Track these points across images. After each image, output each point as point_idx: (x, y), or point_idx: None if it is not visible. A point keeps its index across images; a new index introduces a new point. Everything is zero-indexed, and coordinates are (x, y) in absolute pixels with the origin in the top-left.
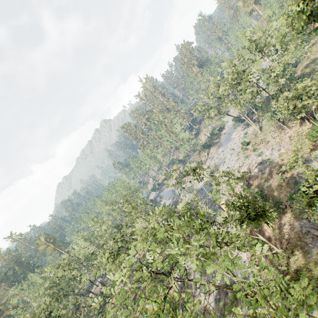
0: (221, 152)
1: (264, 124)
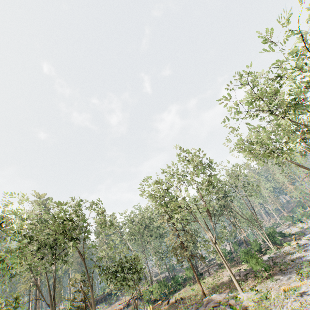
0: None
1: None
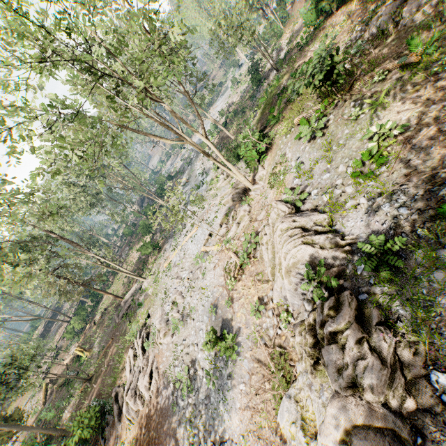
0: (217, 105)
1: (256, 58)
